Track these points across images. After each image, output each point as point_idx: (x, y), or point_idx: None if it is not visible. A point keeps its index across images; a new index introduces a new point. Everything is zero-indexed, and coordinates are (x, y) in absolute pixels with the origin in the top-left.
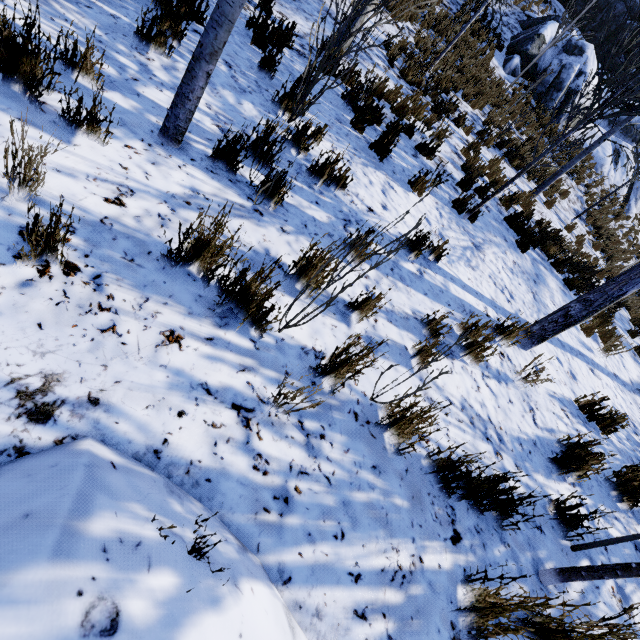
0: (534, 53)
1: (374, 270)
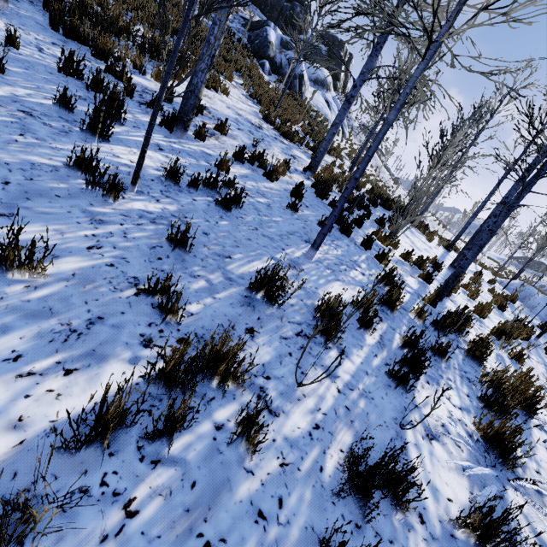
0: (272, 55)
1: None
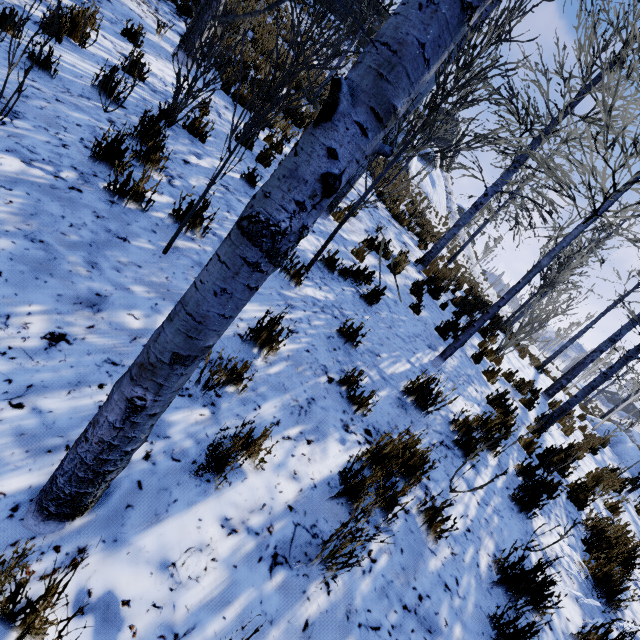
0: None
1: None
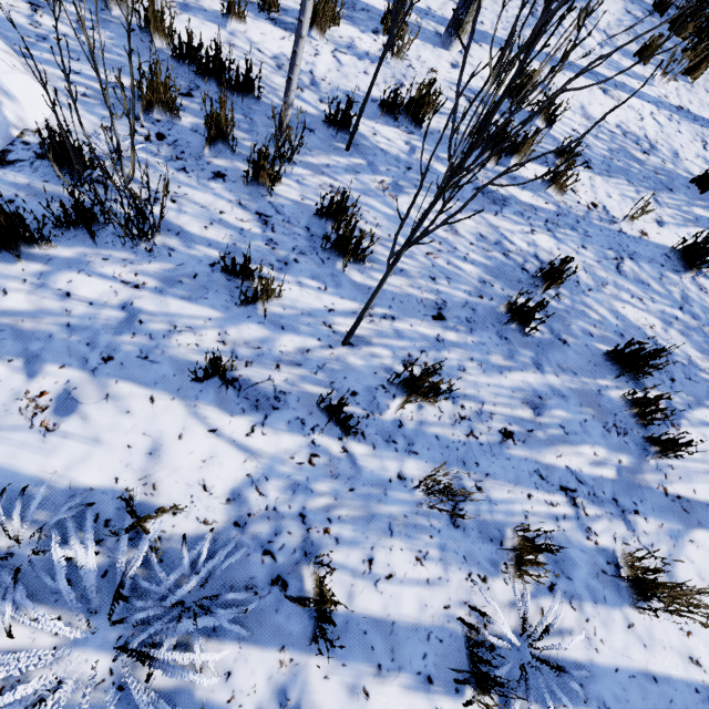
0: None
1: None
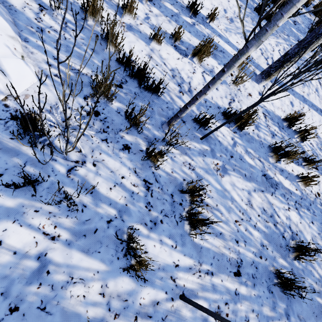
0: None
1: (159, 12)
